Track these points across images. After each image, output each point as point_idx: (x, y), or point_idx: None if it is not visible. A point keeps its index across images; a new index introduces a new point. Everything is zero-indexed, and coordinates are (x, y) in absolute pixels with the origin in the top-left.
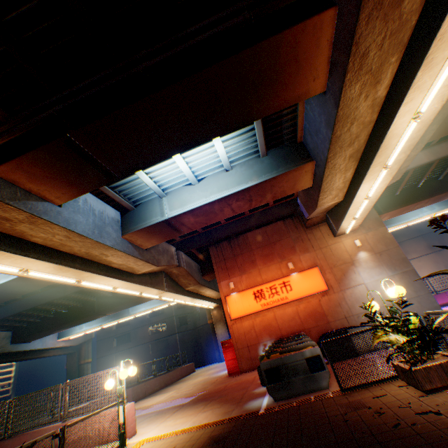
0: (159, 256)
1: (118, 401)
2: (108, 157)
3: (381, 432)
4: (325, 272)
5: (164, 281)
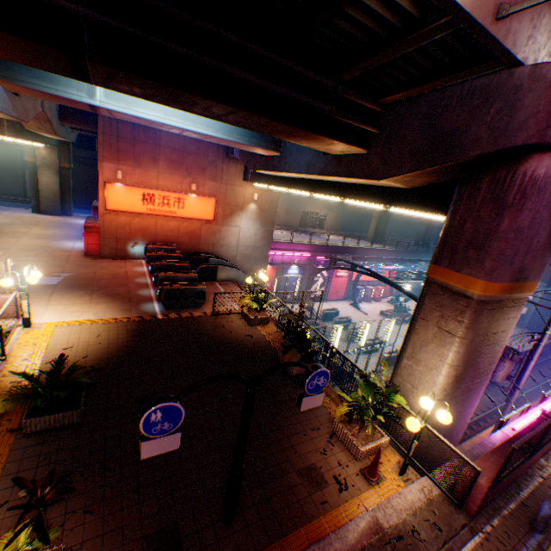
0: (29, 103)
1: (22, 298)
2: (107, 80)
3: (232, 342)
4: (219, 206)
5: (5, 121)
